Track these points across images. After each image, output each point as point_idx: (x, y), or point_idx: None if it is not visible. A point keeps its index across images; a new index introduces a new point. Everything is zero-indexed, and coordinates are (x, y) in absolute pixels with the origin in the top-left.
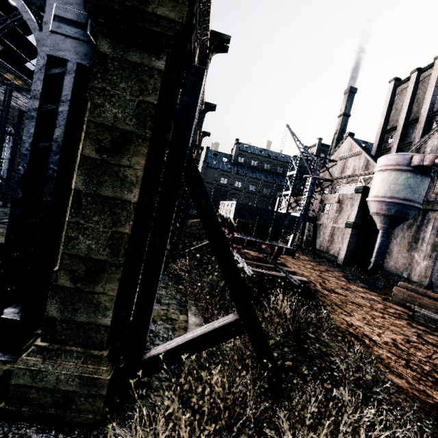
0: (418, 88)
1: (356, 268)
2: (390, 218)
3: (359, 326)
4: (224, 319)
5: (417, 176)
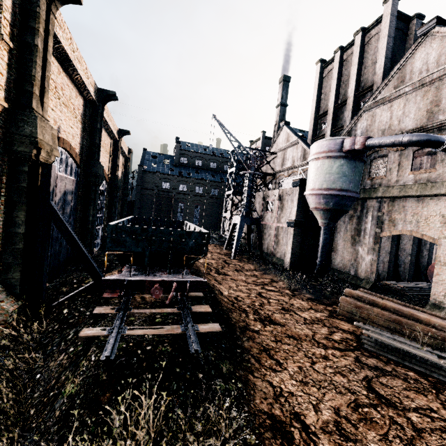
0: (343, 68)
1: (303, 271)
2: (330, 212)
3: (291, 394)
4: None
5: (351, 162)
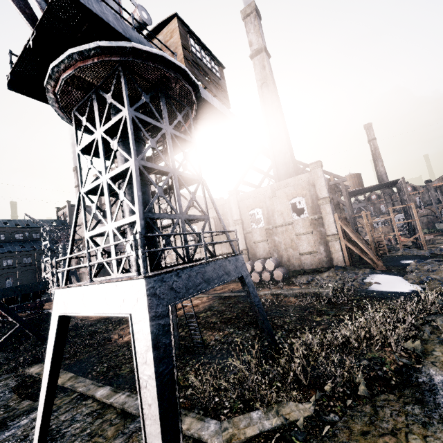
0: None
1: None
2: None
3: None
4: (14, 329)
5: None
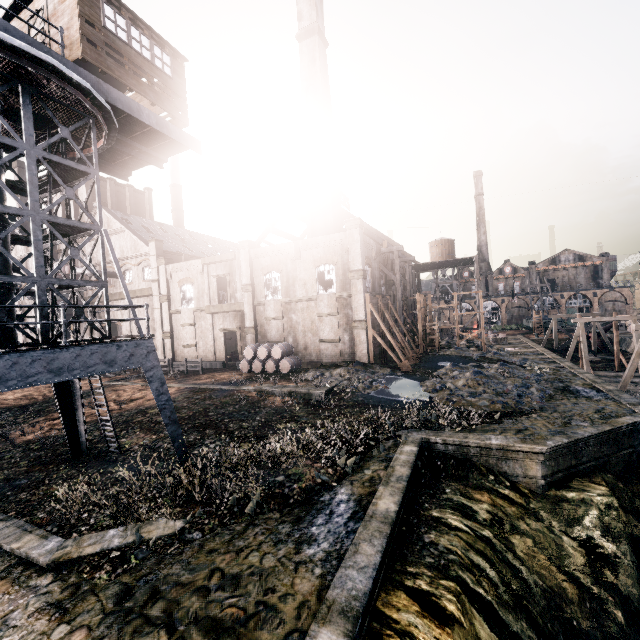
0: None
1: None
2: None
3: (4, 397)
4: None
5: None
